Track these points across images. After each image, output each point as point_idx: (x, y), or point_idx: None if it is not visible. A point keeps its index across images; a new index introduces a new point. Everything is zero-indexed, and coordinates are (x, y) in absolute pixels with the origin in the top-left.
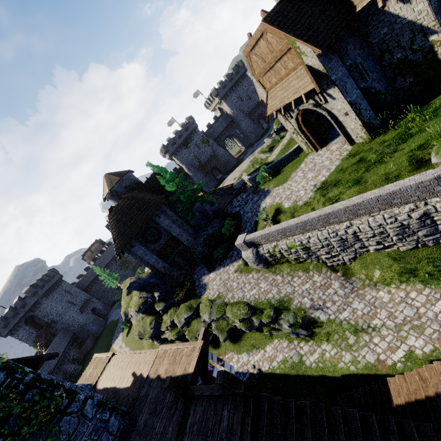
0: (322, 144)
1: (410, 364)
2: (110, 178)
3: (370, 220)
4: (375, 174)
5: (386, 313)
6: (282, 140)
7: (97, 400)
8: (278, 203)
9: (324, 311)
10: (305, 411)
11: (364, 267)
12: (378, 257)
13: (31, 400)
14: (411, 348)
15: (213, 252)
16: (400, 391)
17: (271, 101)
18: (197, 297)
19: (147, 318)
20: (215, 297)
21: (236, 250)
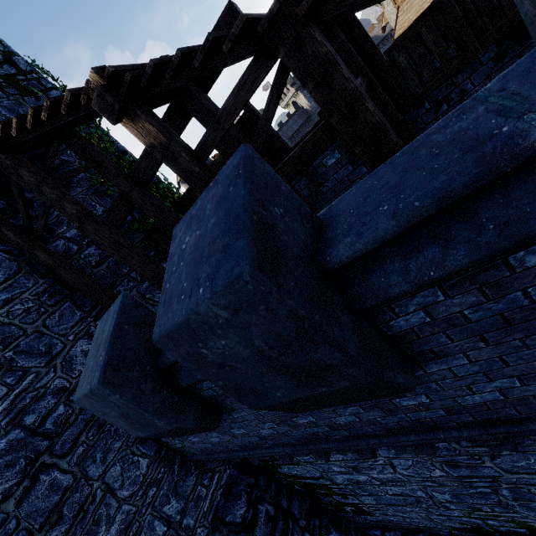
0: None
1: None
2: None
3: None
4: None
5: None
6: None
7: None
8: None
9: None
10: None
11: None
12: None
13: None
14: None
15: None
16: None
17: (403, 17)
18: None
19: None
20: None
21: None
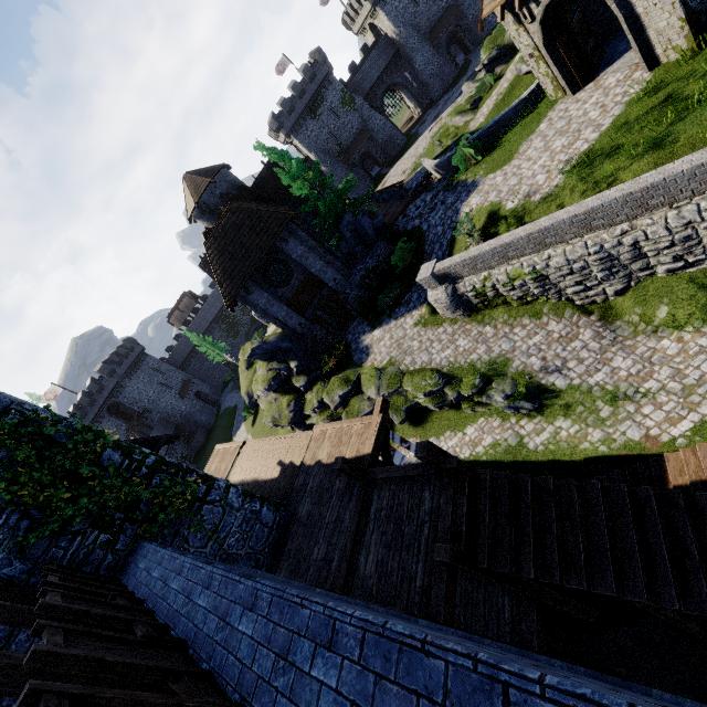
0: (586, 76)
1: (699, 439)
2: (194, 180)
3: (670, 215)
4: (695, 124)
5: (669, 372)
6: (497, 84)
7: (241, 488)
8: (493, 203)
9: (563, 374)
10: (546, 488)
11: (641, 303)
12: (670, 284)
13: (160, 485)
14: (705, 417)
15: (379, 297)
16: (684, 469)
17: None
18: (355, 366)
19: (283, 398)
20: (384, 364)
21: (415, 291)
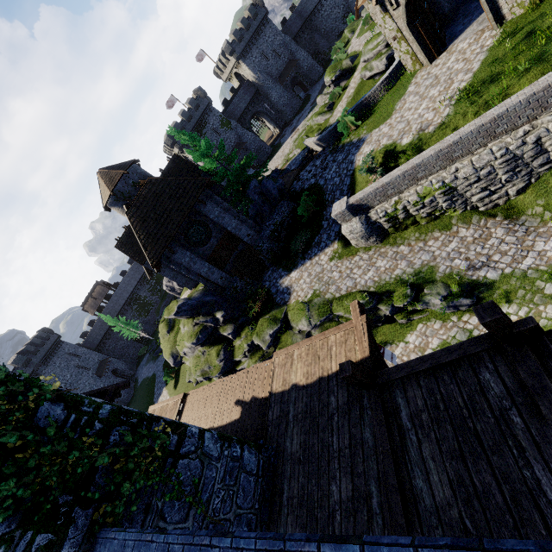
0: (438, 49)
1: None
2: (108, 174)
3: None
4: None
5: None
6: (345, 92)
7: (215, 432)
8: (387, 145)
9: (491, 267)
10: None
11: (543, 196)
12: None
13: (120, 443)
14: None
15: (292, 242)
16: None
17: None
18: (280, 306)
19: (211, 349)
20: (309, 297)
21: (324, 233)
